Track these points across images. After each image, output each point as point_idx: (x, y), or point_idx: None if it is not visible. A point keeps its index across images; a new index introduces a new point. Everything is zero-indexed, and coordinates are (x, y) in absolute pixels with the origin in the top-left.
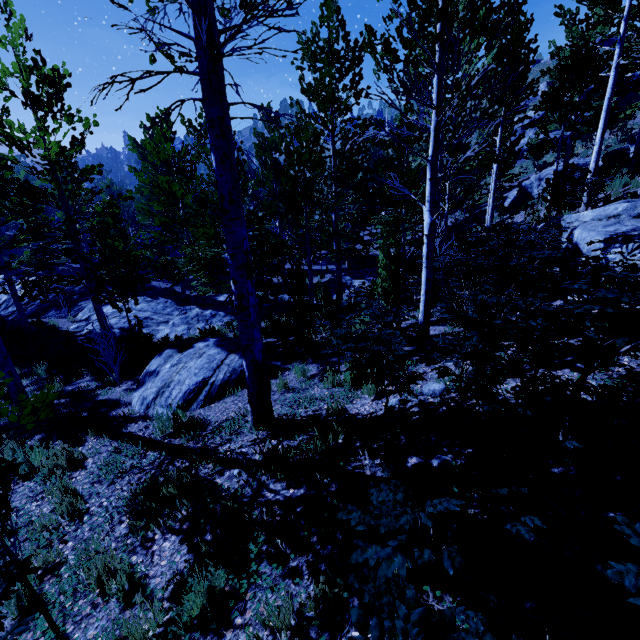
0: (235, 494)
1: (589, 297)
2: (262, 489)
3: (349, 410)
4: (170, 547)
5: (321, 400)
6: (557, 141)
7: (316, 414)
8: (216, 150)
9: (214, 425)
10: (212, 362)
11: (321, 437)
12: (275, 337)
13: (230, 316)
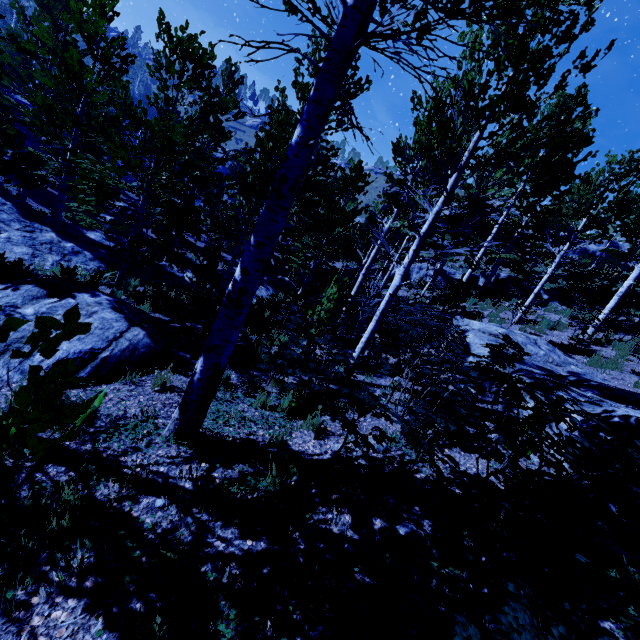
0: (178, 541)
1: (476, 392)
2: (206, 534)
3: (291, 444)
4: (67, 620)
5: (253, 422)
6: (443, 248)
7: (251, 439)
8: (308, 128)
9: (106, 420)
10: (107, 330)
11: (279, 477)
12: (167, 315)
13: (99, 262)
